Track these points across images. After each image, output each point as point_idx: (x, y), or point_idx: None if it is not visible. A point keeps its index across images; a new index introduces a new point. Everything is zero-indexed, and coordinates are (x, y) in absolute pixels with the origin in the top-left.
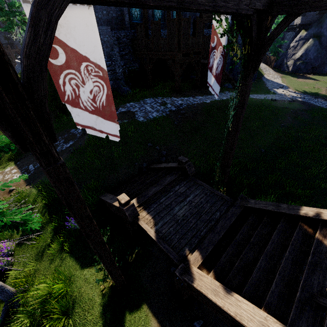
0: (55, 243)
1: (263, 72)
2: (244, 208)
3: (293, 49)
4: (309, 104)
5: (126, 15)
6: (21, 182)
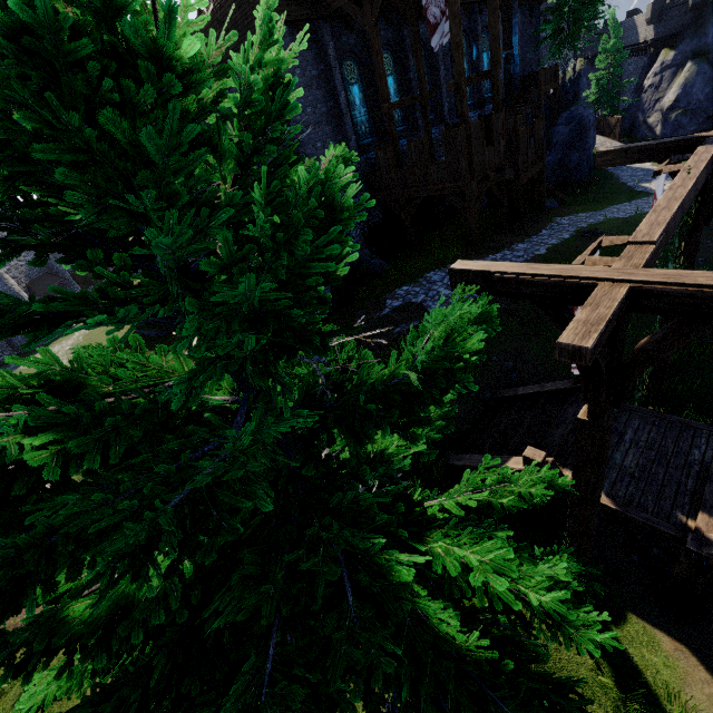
0: None
1: None
2: None
3: (652, 91)
4: None
5: (352, 137)
6: None
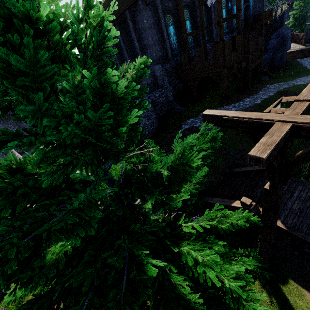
0: None
1: None
2: None
3: None
4: None
5: (169, 50)
6: None
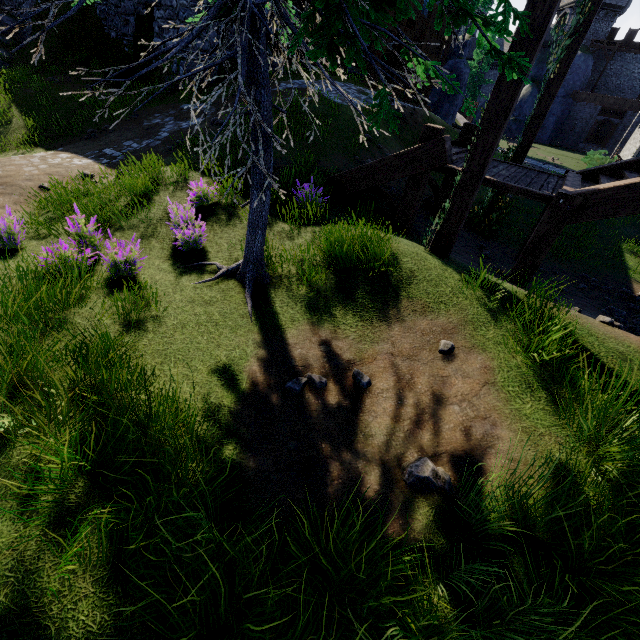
0: (278, 224)
1: (460, 124)
2: (582, 176)
3: None
4: (542, 167)
5: None
6: (103, 169)
